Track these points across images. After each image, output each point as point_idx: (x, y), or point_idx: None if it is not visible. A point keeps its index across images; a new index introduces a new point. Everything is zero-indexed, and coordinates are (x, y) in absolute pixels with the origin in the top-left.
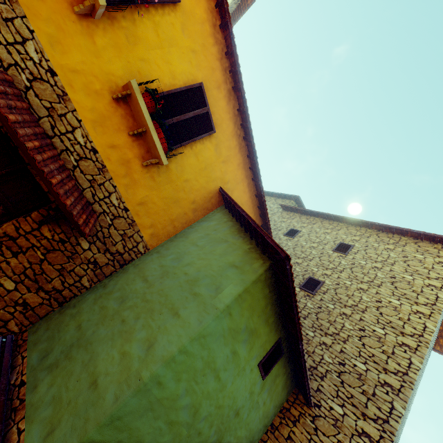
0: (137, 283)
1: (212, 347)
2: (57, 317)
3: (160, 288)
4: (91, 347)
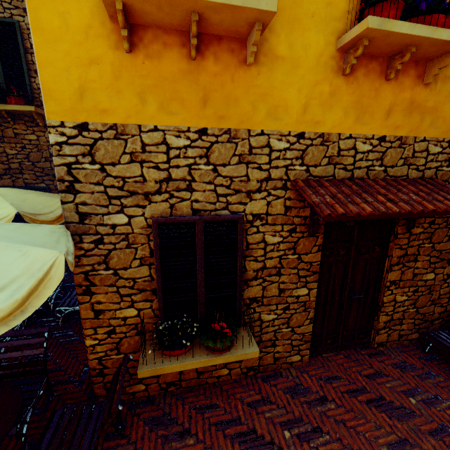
0: None
1: None
2: None
3: None
4: None
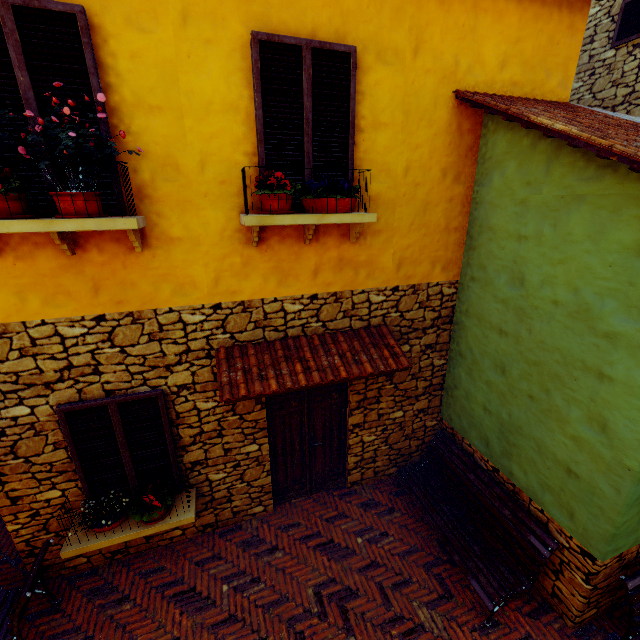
0: (494, 340)
1: None
2: (452, 402)
3: (537, 340)
4: (524, 433)
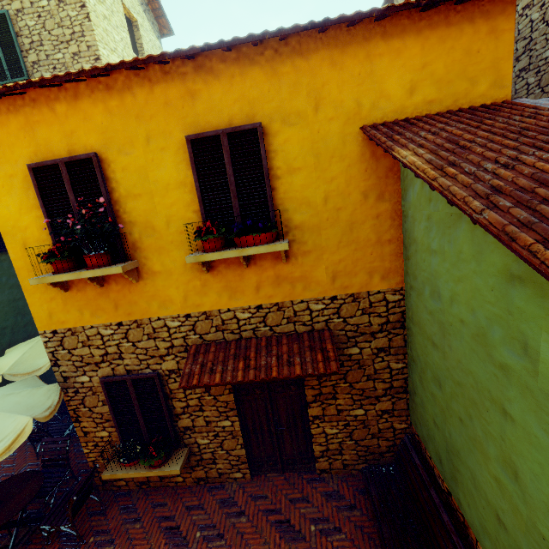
0: (431, 351)
1: None
2: (414, 407)
3: (456, 359)
4: (462, 459)
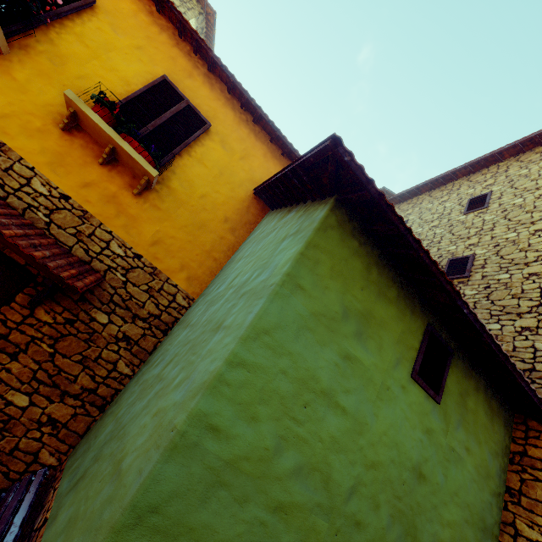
0: (180, 335)
1: (295, 351)
2: (97, 425)
3: (204, 320)
4: (122, 432)
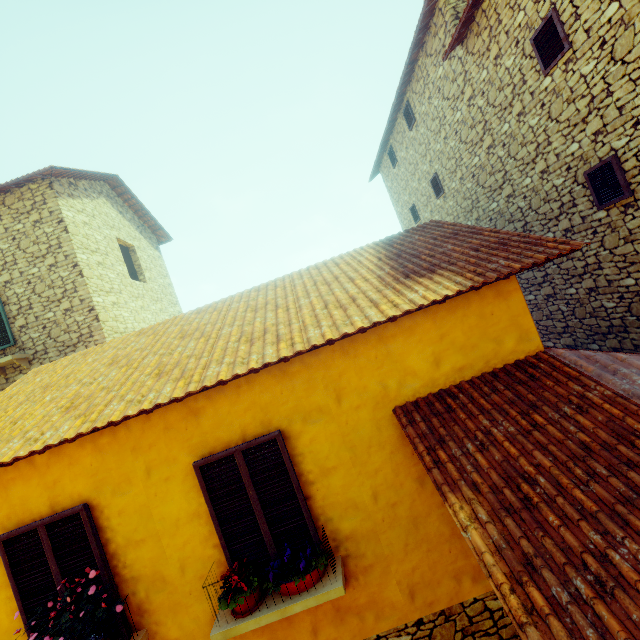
0: None
1: None
2: None
3: None
4: None
